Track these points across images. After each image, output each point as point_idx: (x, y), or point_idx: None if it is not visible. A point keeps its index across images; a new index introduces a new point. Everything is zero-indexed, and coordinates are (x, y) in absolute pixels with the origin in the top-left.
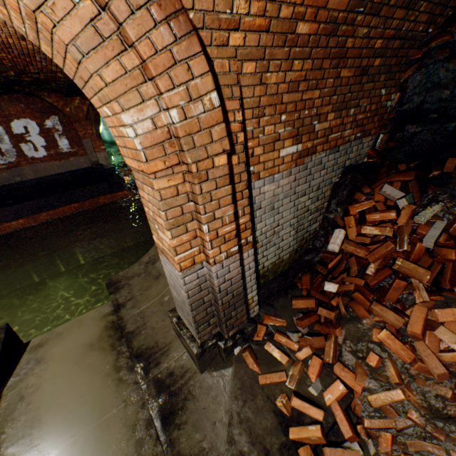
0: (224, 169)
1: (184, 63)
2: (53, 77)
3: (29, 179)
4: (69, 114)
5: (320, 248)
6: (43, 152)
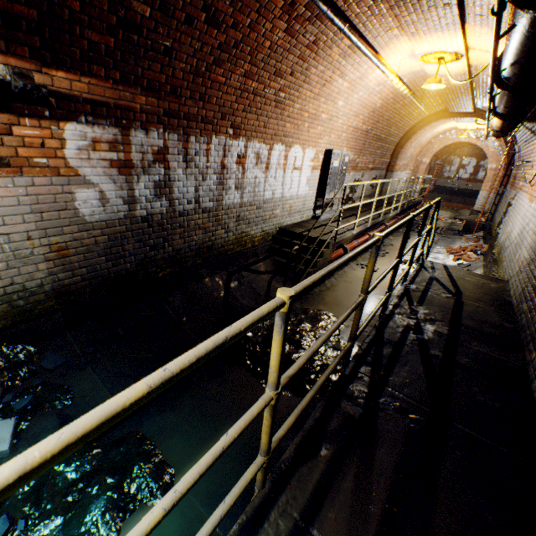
0: (499, 176)
1: (500, 160)
2: None
3: (449, 186)
4: None
5: None
6: (467, 176)
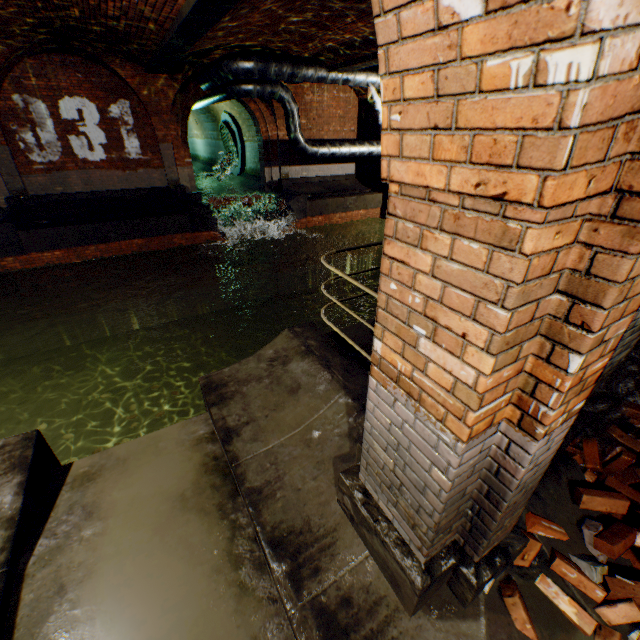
0: None
1: None
2: (140, 29)
3: (75, 191)
4: (147, 100)
5: (623, 396)
6: (101, 153)
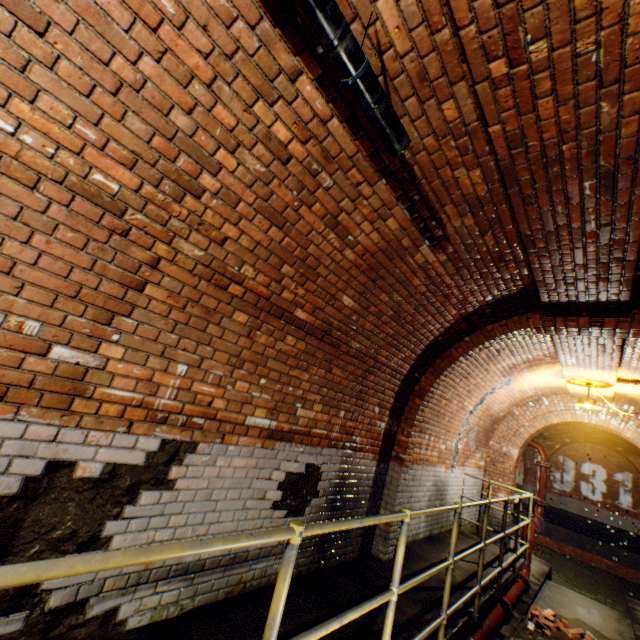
0: None
1: None
2: None
3: (570, 511)
4: None
5: None
6: (598, 496)
